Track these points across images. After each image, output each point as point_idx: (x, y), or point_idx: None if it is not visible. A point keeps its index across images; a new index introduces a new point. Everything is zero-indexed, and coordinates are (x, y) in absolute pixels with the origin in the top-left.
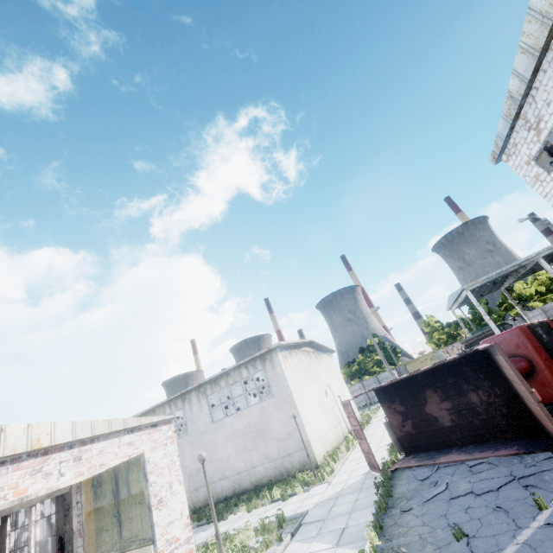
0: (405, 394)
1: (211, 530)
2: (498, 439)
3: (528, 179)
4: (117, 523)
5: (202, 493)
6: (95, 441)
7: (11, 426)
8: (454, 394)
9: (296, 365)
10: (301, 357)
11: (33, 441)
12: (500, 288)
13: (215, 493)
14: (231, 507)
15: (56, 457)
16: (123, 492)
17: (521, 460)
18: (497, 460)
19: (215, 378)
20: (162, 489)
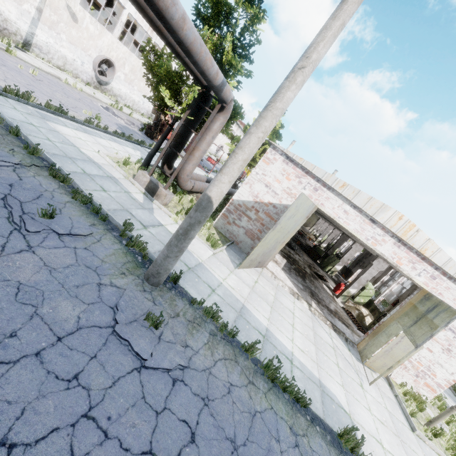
0: None
1: None
2: None
3: None
4: (414, 320)
5: None
6: (451, 279)
7: (422, 232)
8: None
9: None
10: None
11: (423, 247)
12: None
13: None
14: None
15: (425, 265)
16: (431, 315)
17: None
18: None
19: None
20: None
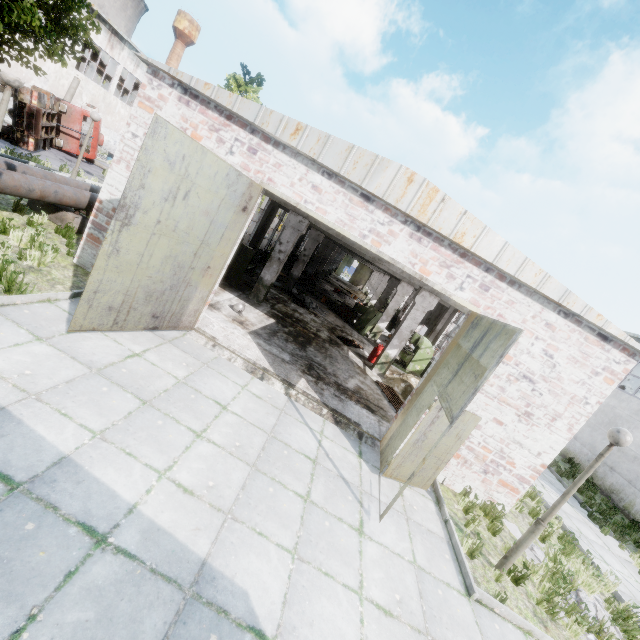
0: None
1: (573, 512)
2: None
3: None
4: (454, 371)
5: (613, 480)
6: (514, 286)
7: (452, 202)
8: None
9: None
10: None
11: (458, 232)
12: None
13: (628, 501)
14: (627, 535)
15: (468, 268)
16: (478, 351)
17: None
18: None
19: None
20: (541, 408)
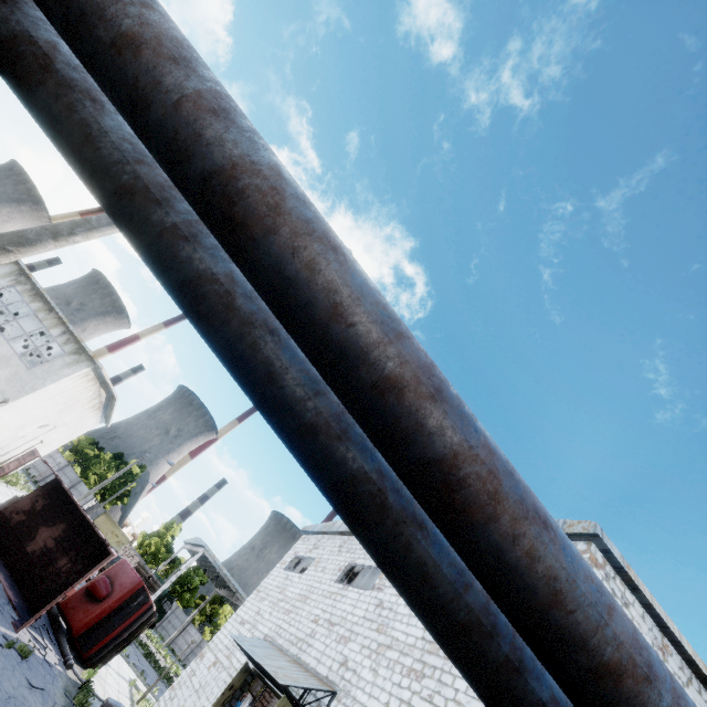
0: (57, 507)
1: None
2: (22, 590)
3: (285, 558)
4: None
5: None
6: None
7: None
8: (64, 546)
9: (77, 388)
10: (91, 390)
11: None
12: (218, 587)
13: None
14: None
15: None
16: None
17: (6, 603)
18: (1, 588)
19: (44, 295)
20: None
